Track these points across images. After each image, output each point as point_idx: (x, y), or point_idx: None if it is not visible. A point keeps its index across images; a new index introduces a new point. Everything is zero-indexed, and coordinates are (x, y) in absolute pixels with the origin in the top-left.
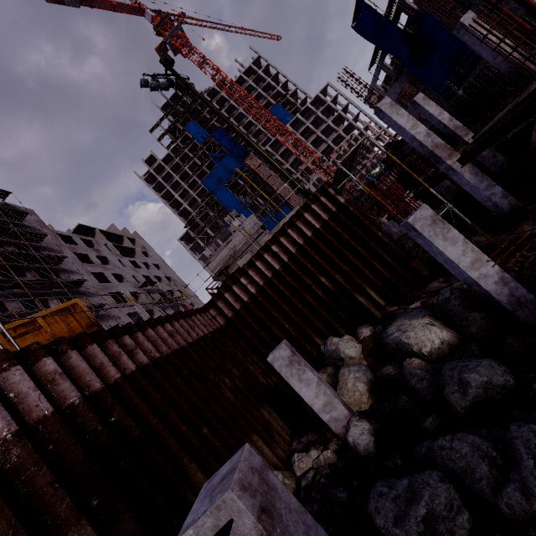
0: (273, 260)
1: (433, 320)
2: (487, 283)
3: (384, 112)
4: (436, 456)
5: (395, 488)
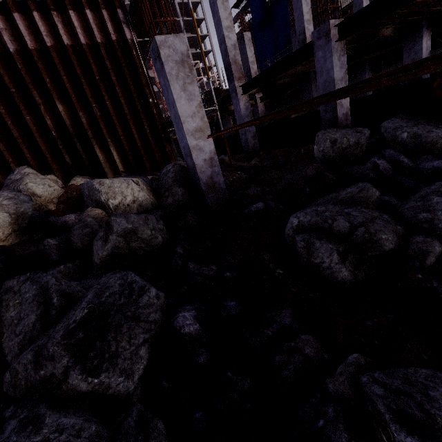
0: None
1: (143, 183)
2: (199, 157)
3: None
4: None
5: None
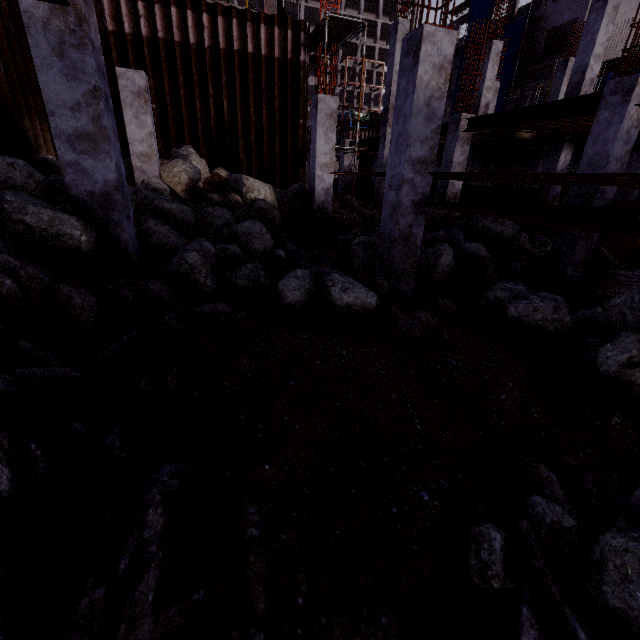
0: (193, 29)
1: (273, 191)
2: (319, 185)
3: (397, 33)
4: (200, 215)
5: (158, 195)
